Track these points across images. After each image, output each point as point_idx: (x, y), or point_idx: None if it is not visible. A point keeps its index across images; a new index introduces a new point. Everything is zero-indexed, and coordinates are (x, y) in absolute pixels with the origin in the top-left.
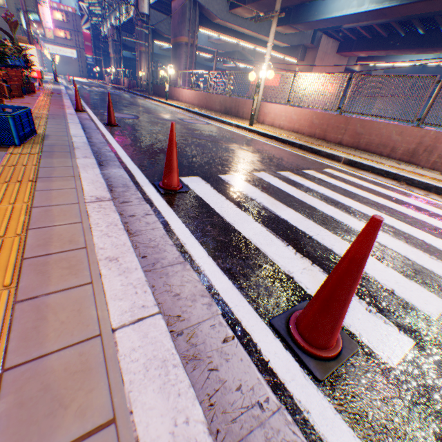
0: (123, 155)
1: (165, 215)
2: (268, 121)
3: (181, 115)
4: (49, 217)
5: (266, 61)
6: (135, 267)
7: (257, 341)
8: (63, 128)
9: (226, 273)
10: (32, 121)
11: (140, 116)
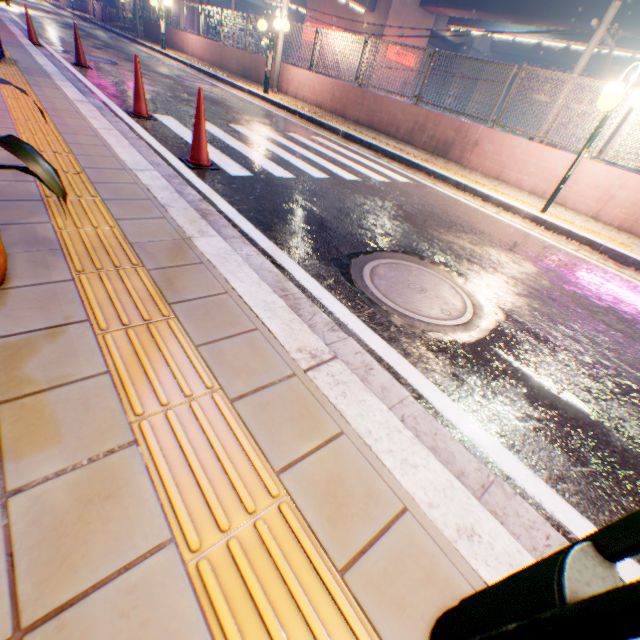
0: (98, 93)
1: (133, 126)
2: (292, 92)
3: (181, 72)
4: (51, 101)
5: (285, 8)
6: (107, 122)
7: (170, 160)
8: (29, 58)
9: (166, 148)
10: (1, 44)
11: (120, 64)
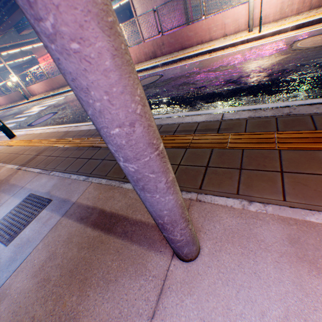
0: None
1: None
2: (37, 93)
3: (1, 114)
4: None
5: (13, 73)
6: None
7: None
8: None
9: None
10: None
11: None
